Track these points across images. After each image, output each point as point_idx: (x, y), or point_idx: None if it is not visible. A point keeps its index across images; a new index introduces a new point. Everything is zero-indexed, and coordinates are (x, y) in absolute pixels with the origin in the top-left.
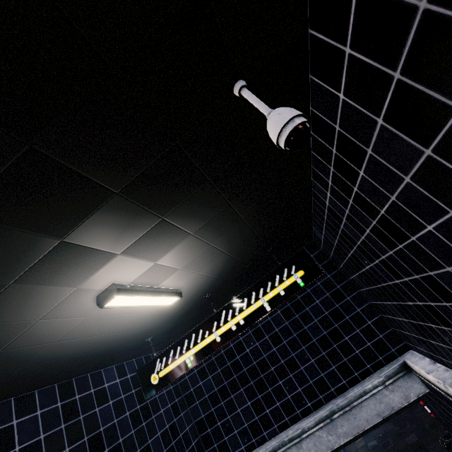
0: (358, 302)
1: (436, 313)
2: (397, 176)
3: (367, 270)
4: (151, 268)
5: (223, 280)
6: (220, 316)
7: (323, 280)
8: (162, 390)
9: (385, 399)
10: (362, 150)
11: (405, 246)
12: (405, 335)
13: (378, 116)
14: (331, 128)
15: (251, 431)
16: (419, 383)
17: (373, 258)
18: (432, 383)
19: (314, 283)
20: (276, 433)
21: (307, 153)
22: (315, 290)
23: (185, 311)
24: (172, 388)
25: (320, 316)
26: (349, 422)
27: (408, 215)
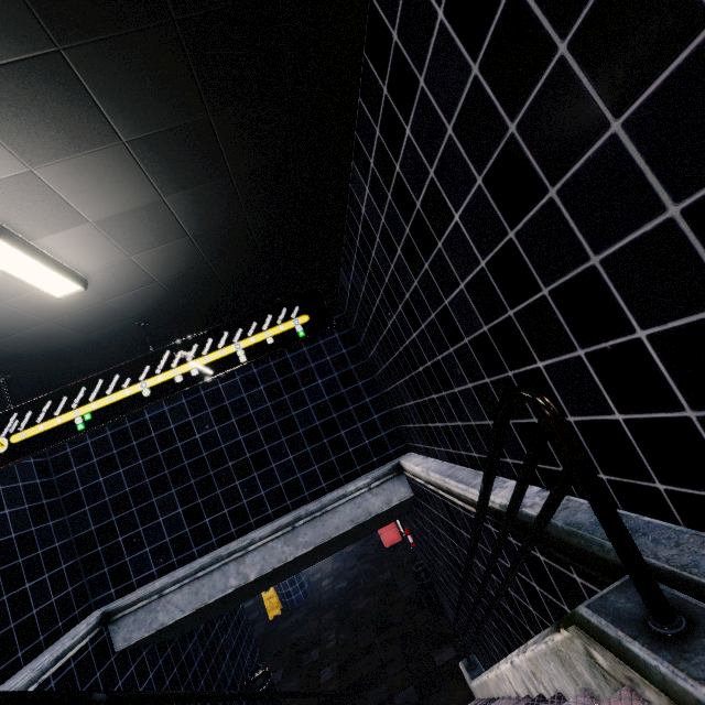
0: (370, 390)
1: (441, 371)
2: (441, 128)
3: (389, 331)
4: (20, 178)
5: (179, 303)
6: (159, 359)
7: (335, 354)
8: (15, 482)
9: (366, 503)
10: (415, 82)
11: (430, 264)
12: (408, 430)
13: (440, 3)
14: (388, 39)
15: (173, 548)
16: (406, 486)
17: (398, 303)
18: (418, 477)
19: (323, 357)
20: (213, 548)
21: (353, 98)
22: (321, 366)
23: (93, 341)
24: (40, 482)
25: (318, 401)
26: (315, 530)
27: (442, 200)
